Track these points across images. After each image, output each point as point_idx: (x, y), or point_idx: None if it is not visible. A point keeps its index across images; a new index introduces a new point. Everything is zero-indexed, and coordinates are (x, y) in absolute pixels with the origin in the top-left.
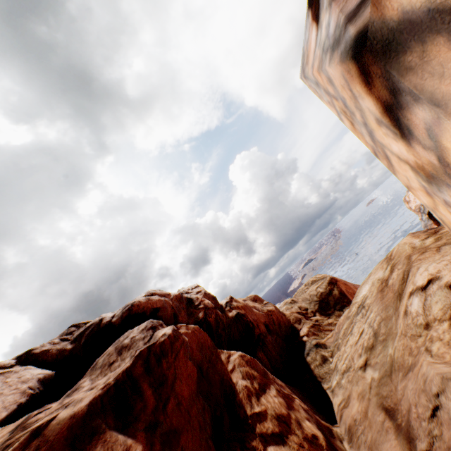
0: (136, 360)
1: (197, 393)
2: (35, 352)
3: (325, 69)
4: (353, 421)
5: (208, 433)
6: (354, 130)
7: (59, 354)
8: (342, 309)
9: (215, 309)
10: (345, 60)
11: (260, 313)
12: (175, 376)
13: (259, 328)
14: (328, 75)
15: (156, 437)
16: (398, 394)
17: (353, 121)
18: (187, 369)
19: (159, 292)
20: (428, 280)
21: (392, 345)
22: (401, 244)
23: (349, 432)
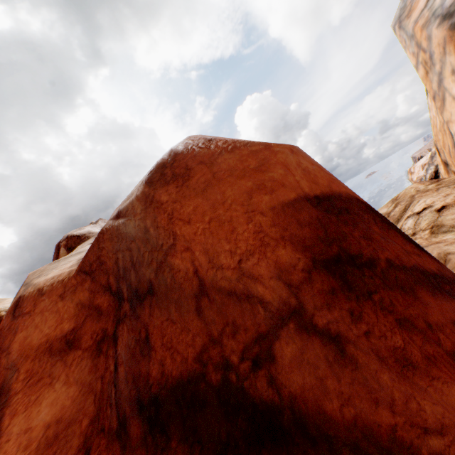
0: None
1: None
2: None
3: (431, 29)
4: None
5: None
6: (425, 78)
7: None
8: None
9: None
10: (453, 30)
11: None
12: None
13: None
14: (431, 34)
15: None
16: None
17: (429, 71)
18: None
19: None
20: (423, 208)
21: None
22: (408, 188)
23: None
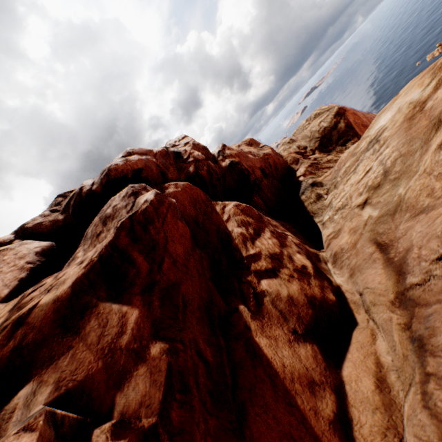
0: (118, 233)
1: (193, 248)
2: (28, 227)
3: None
4: (340, 249)
5: (207, 277)
6: None
7: (53, 225)
8: (345, 144)
9: (206, 161)
10: None
11: (256, 158)
12: (166, 240)
13: (255, 174)
14: None
15: (155, 296)
16: (397, 233)
17: None
18: (179, 231)
19: (139, 151)
20: None
21: (405, 185)
22: None
23: (335, 257)
